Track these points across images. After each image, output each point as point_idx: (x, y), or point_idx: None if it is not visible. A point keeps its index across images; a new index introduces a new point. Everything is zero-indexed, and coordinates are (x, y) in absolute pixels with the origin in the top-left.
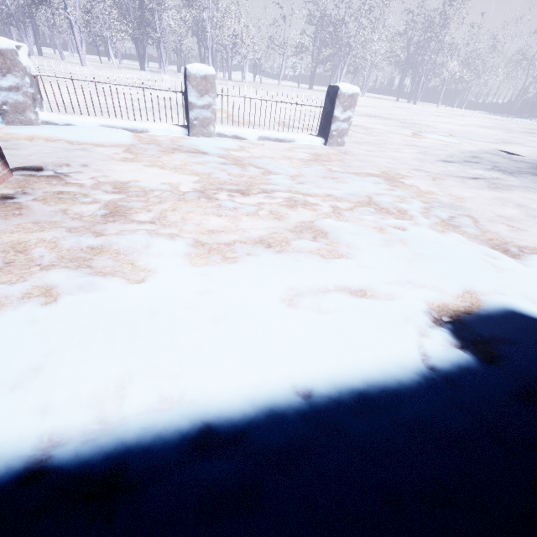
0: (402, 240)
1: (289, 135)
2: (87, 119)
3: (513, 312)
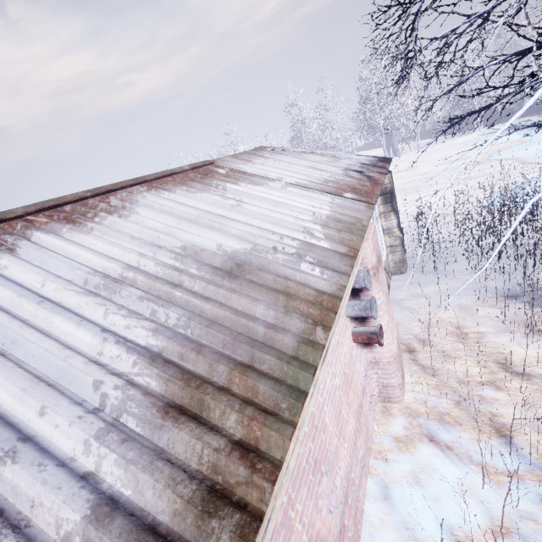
0: None
1: None
2: None
3: None
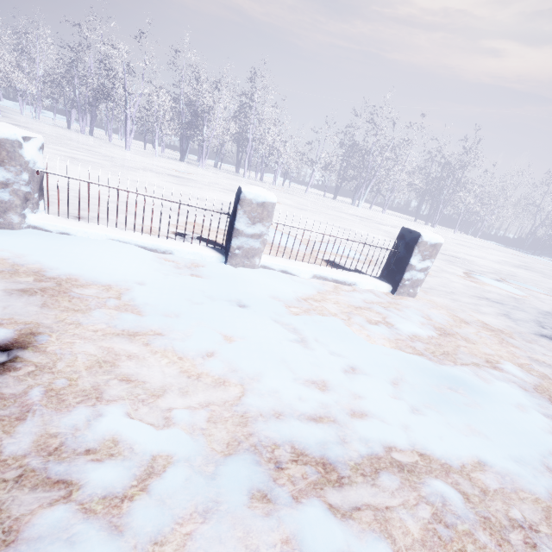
0: None
1: (351, 277)
2: (94, 229)
3: None
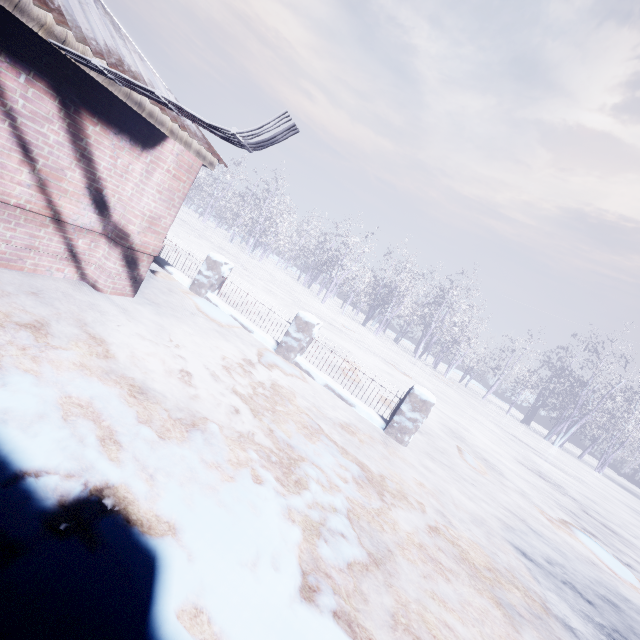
0: (233, 478)
1: (353, 399)
2: (228, 308)
3: (152, 557)
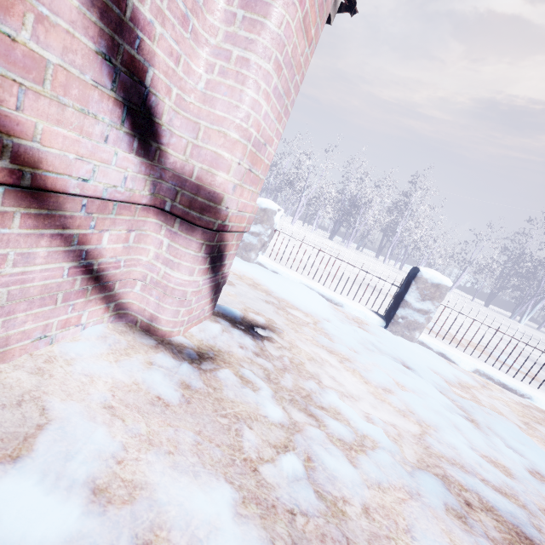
0: None
1: (525, 387)
2: (293, 274)
3: None
